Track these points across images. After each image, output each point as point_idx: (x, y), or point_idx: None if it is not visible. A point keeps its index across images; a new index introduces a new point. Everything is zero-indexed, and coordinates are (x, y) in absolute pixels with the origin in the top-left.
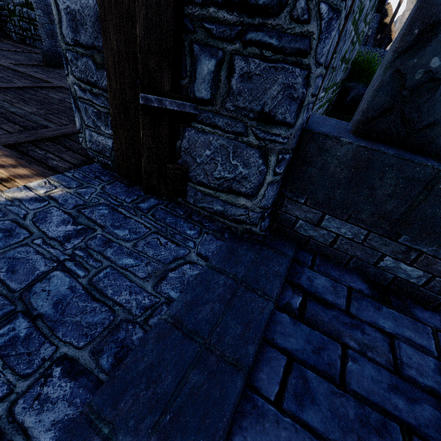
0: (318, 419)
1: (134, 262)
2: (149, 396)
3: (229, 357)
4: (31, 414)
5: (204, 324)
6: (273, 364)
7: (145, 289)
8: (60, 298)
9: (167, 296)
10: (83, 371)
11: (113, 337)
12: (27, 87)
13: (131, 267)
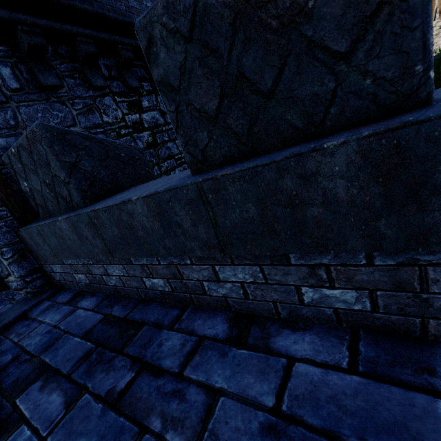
0: None
1: None
2: None
3: None
4: None
5: None
6: None
7: None
8: None
9: None
10: None
11: None
12: None
13: None
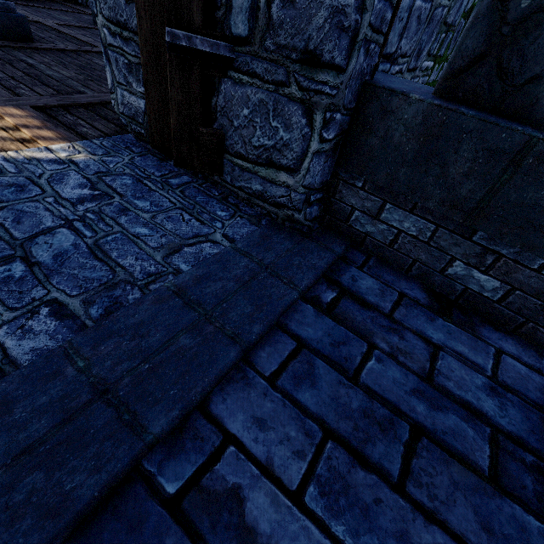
0: (313, 402)
1: (148, 232)
2: (132, 346)
3: (228, 331)
4: (13, 339)
5: (210, 298)
6: (279, 348)
7: (154, 258)
8: (62, 252)
9: (177, 268)
10: (71, 315)
11: (108, 293)
12: (70, 51)
13: (144, 236)
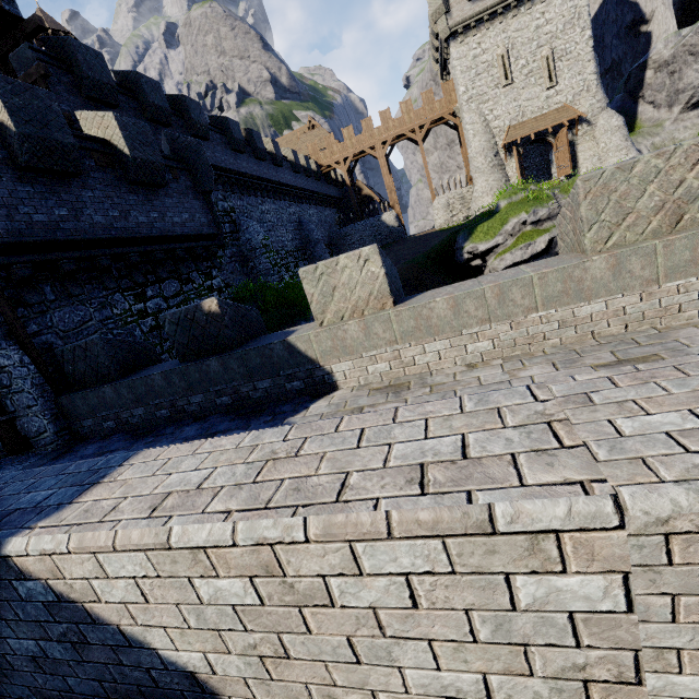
0: None
1: None
2: None
3: None
4: None
5: None
6: None
7: None
8: None
9: None
10: None
11: None
12: None
13: None
